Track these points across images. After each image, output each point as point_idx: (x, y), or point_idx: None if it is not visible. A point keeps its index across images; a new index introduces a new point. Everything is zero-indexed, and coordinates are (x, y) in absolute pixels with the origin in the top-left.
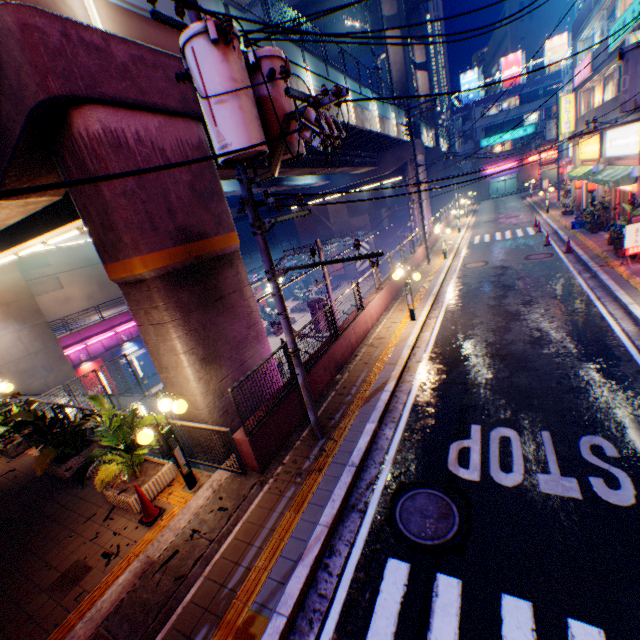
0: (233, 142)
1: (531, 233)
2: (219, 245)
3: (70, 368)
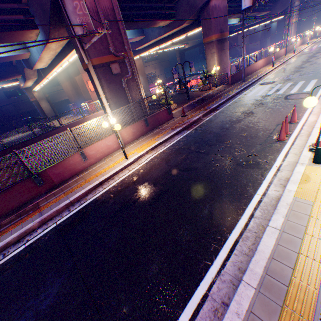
0: (247, 5)
1: None
2: (225, 35)
3: None
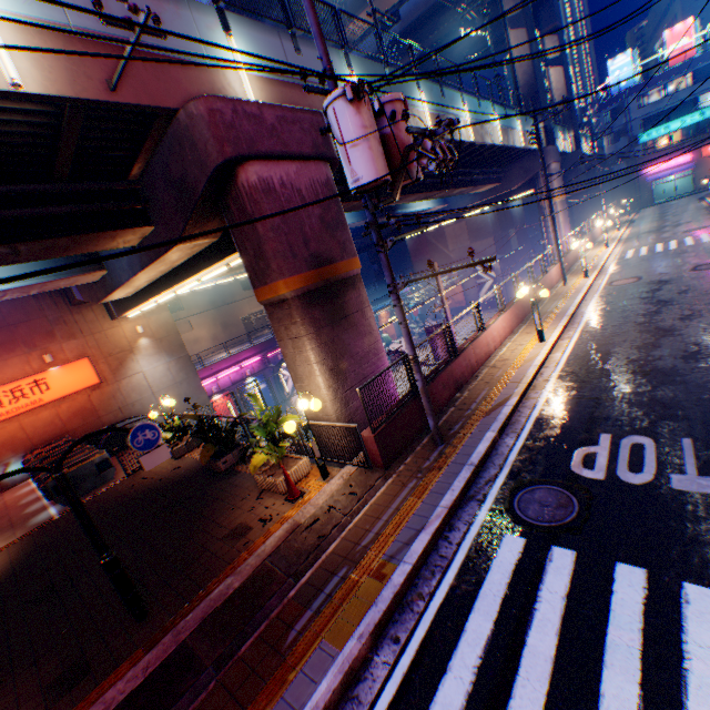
0: (363, 176)
1: (705, 240)
2: (343, 269)
3: (206, 397)
